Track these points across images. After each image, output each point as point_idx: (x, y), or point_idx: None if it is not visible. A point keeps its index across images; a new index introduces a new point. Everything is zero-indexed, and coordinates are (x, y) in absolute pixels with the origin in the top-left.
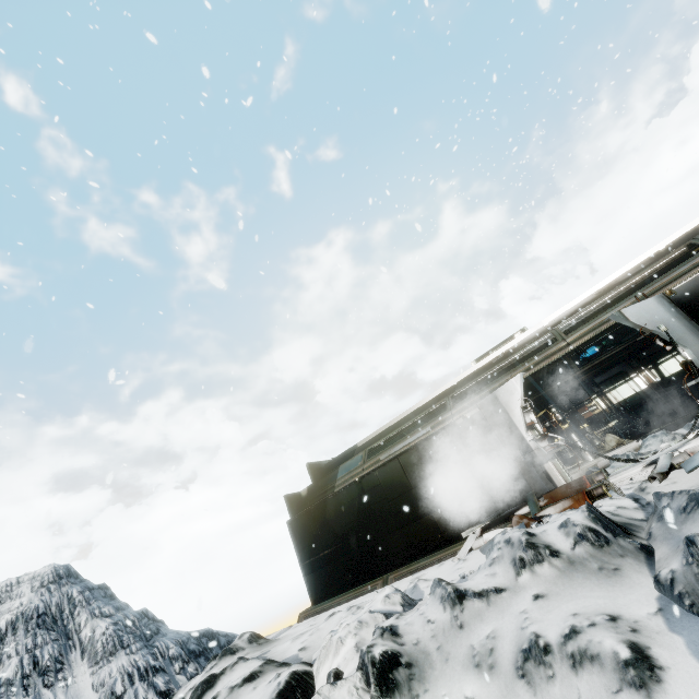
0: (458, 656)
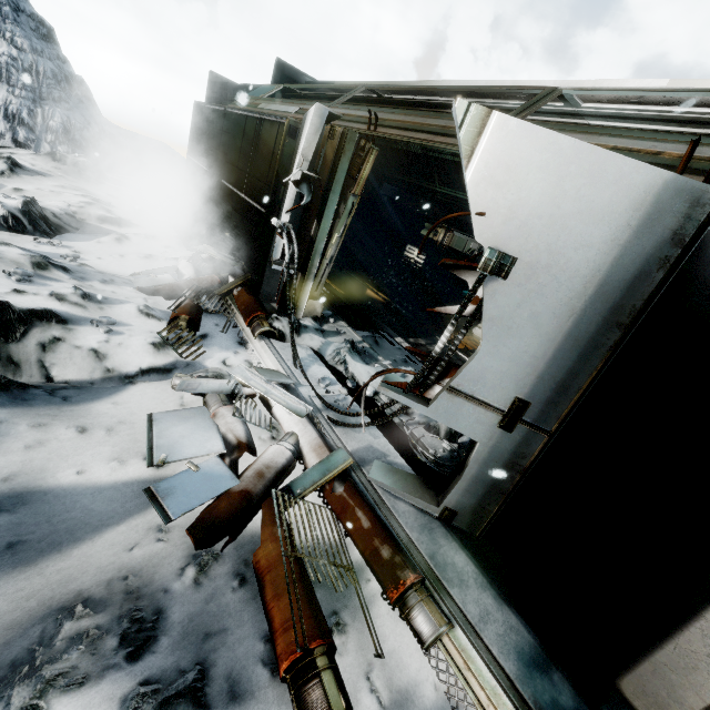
0: None
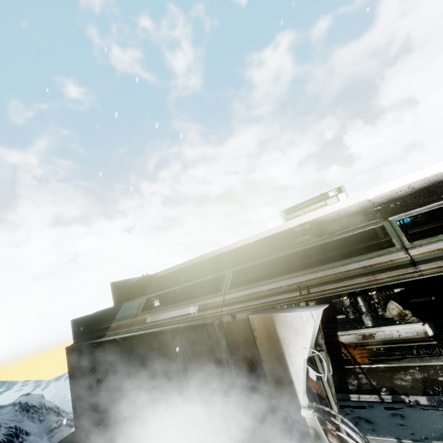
0: None
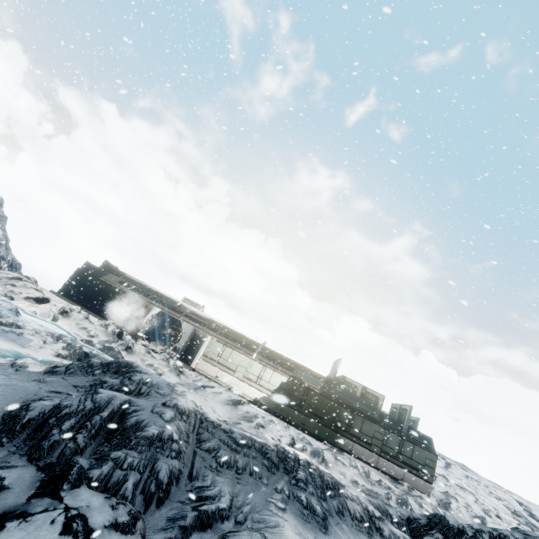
0: (76, 321)
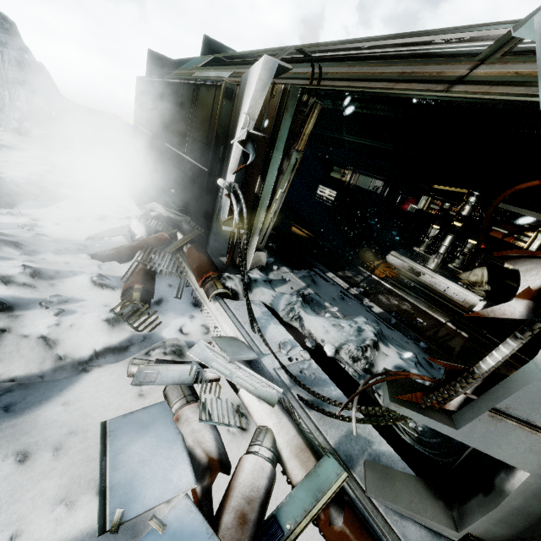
0: None
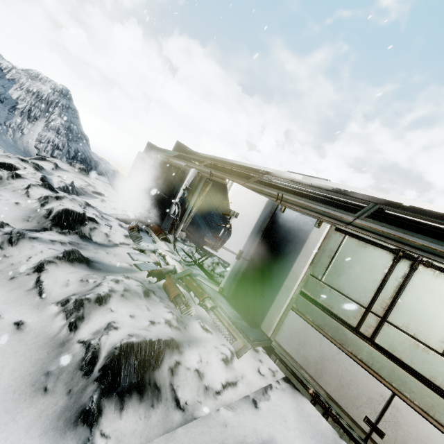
0: None
